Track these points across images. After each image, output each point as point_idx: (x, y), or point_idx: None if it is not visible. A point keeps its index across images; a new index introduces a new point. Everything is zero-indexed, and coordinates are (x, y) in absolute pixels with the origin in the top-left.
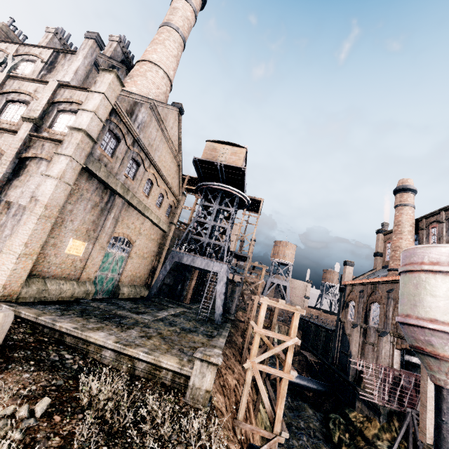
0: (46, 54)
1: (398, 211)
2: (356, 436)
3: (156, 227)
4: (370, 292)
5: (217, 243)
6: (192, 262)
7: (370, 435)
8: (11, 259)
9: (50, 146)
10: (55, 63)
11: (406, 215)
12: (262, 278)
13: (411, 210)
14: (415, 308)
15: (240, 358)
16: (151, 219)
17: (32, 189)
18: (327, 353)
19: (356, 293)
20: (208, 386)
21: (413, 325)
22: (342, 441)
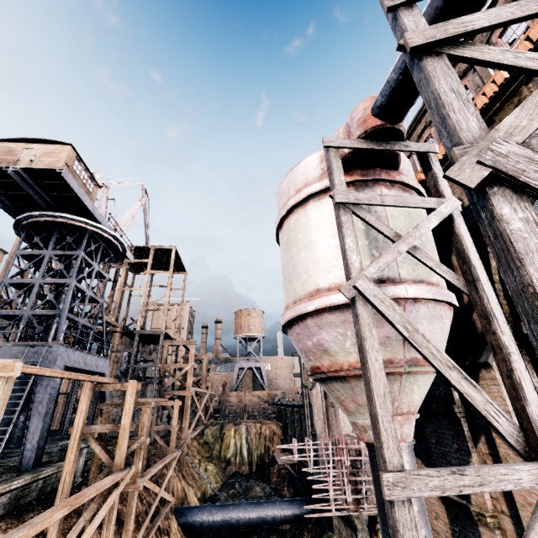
0: None
1: None
2: None
3: None
4: None
5: (49, 312)
6: None
7: None
8: None
9: None
10: None
11: None
12: (191, 360)
13: None
14: (291, 286)
15: None
16: None
17: None
18: None
19: None
20: None
21: (293, 324)
22: None
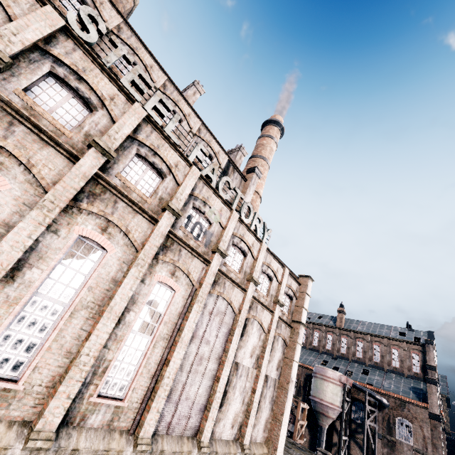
0: (223, 158)
1: None
2: None
3: None
4: None
5: None
6: None
7: None
8: (285, 428)
9: (284, 327)
10: (227, 174)
11: None
12: None
13: None
14: (325, 397)
15: None
16: None
17: (276, 363)
18: None
19: None
20: None
21: (324, 404)
22: None
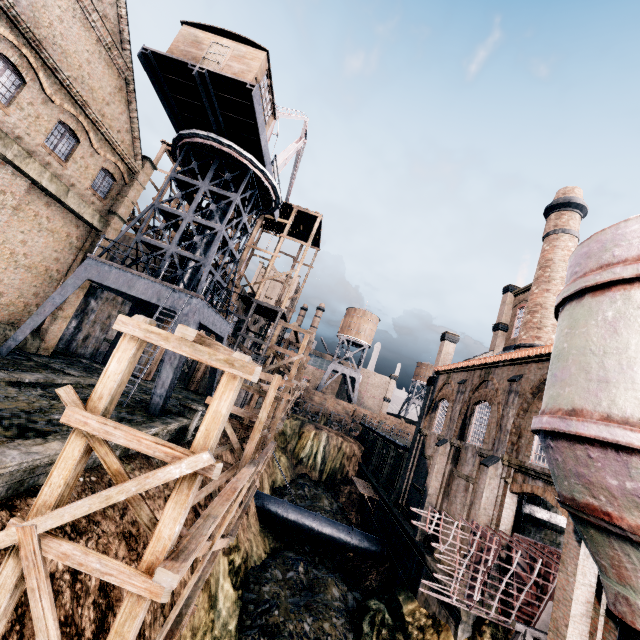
0: None
1: (549, 243)
2: None
3: (60, 206)
4: (477, 384)
5: (192, 256)
6: (126, 286)
7: None
8: None
9: None
10: None
11: (563, 250)
12: (302, 351)
13: (573, 242)
14: (603, 390)
15: None
16: (28, 174)
17: None
18: (393, 485)
19: (452, 386)
20: None
21: (590, 442)
22: None
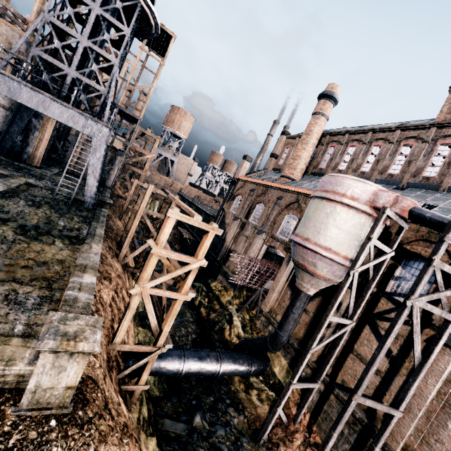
0: None
1: (314, 119)
2: (213, 300)
3: None
4: (260, 193)
5: (93, 84)
6: (41, 107)
7: (225, 301)
8: None
9: None
10: None
11: (319, 127)
12: (154, 152)
13: (324, 123)
14: (318, 235)
15: (117, 249)
16: None
17: None
18: (202, 233)
19: (246, 190)
20: (72, 381)
21: (309, 249)
22: (201, 304)
